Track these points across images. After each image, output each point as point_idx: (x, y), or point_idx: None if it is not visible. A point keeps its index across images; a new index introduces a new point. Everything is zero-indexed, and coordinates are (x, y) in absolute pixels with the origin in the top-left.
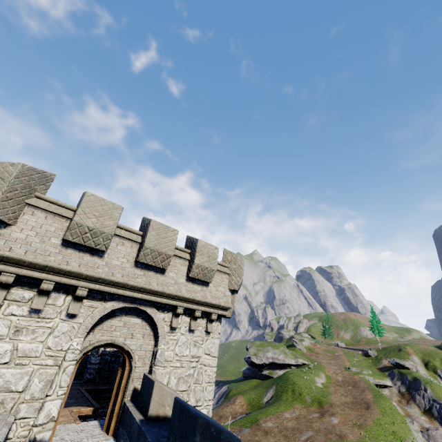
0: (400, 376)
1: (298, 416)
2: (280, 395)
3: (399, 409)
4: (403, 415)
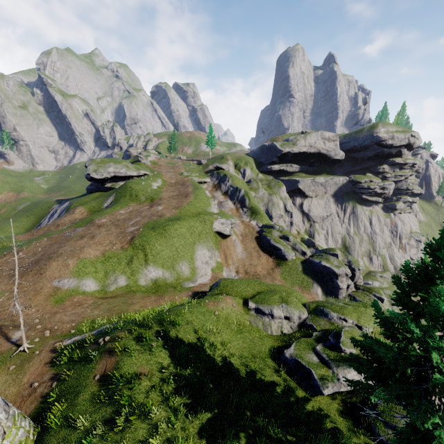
0: (217, 175)
1: (132, 210)
2: (119, 200)
3: (209, 195)
4: (211, 197)
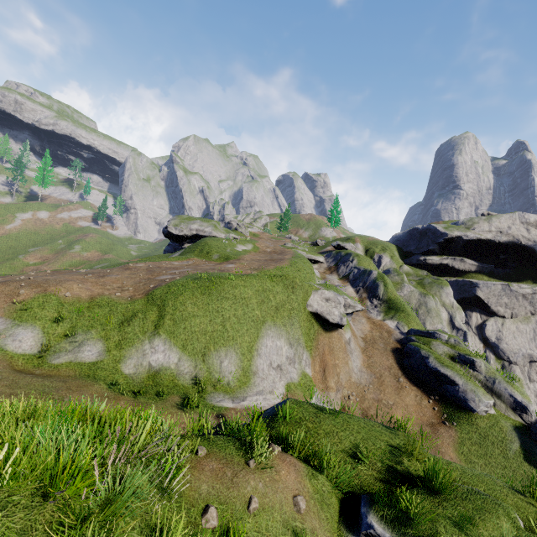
0: (335, 255)
1: (190, 264)
2: (184, 255)
3: (318, 274)
4: (319, 277)
